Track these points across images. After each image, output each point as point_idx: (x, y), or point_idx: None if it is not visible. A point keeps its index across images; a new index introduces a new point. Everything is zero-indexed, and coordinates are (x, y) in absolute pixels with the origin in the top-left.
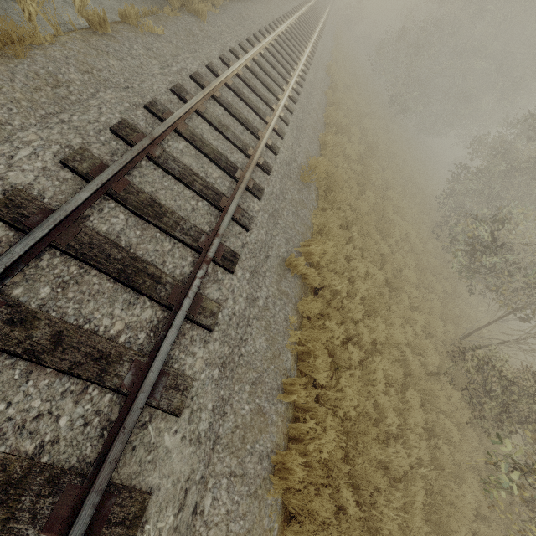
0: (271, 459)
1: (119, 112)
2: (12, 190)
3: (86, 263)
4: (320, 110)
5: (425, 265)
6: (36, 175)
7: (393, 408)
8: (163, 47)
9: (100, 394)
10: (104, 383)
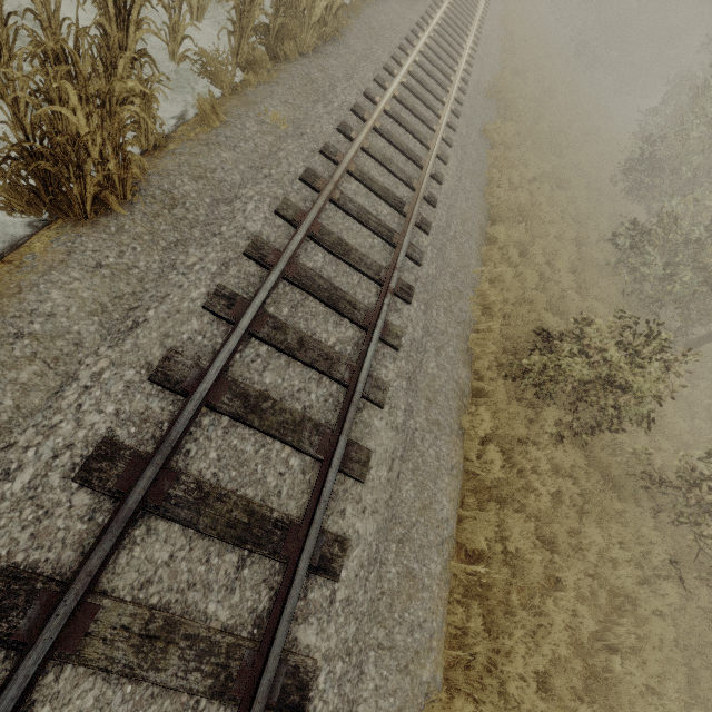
0: (484, 189)
1: (397, 41)
2: (384, 63)
3: (411, 92)
4: (497, 55)
5: (597, 187)
6: (387, 60)
7: (554, 235)
8: (397, 7)
9: (427, 129)
10: (428, 125)
